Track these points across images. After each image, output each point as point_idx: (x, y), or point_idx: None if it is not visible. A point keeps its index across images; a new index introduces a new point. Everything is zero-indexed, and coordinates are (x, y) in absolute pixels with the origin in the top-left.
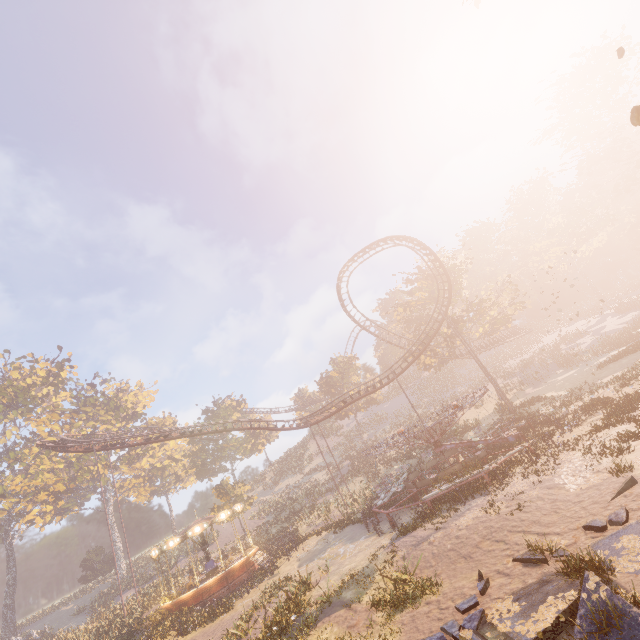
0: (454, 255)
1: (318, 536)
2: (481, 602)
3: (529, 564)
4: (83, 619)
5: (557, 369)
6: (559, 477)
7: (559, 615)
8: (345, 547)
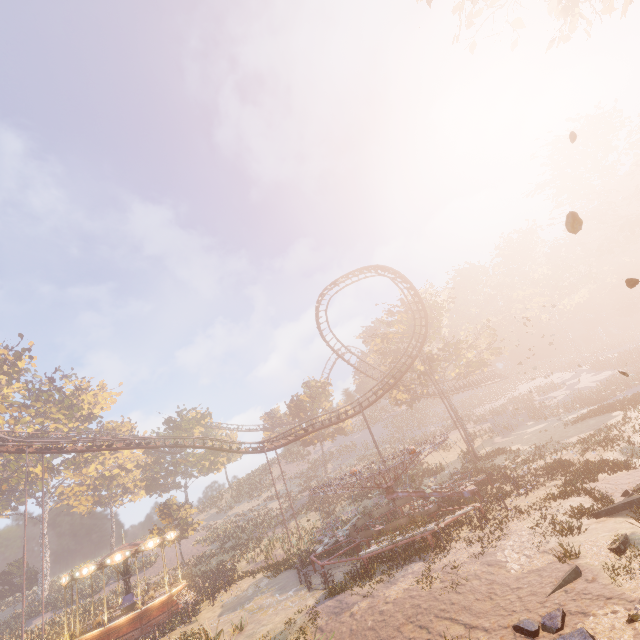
0: (437, 292)
1: (253, 578)
2: None
3: None
4: None
5: (528, 420)
6: (503, 552)
7: None
8: (272, 599)
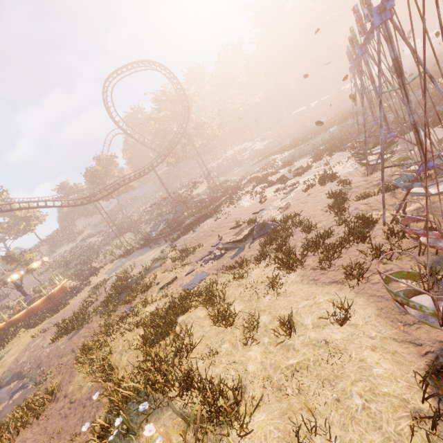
0: (188, 87)
1: (112, 263)
2: (221, 242)
3: (235, 228)
4: None
5: (234, 167)
6: (242, 204)
7: (249, 231)
8: (139, 258)
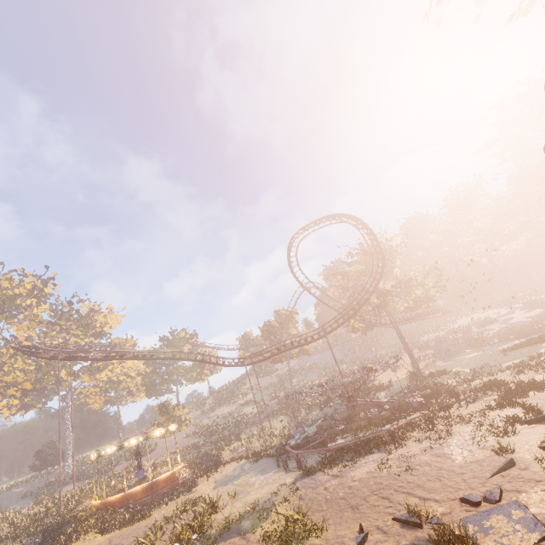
0: (392, 237)
1: (237, 463)
2: None
3: (406, 525)
4: (28, 502)
5: (466, 348)
6: (448, 447)
7: None
8: (256, 477)
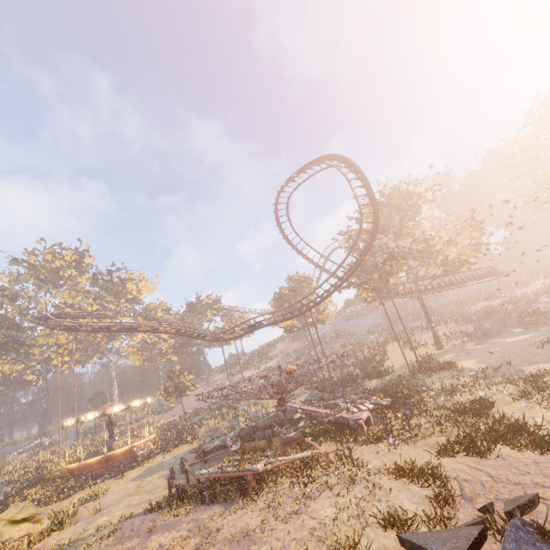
0: (417, 180)
1: (192, 445)
2: None
3: None
4: None
5: (516, 327)
6: (260, 546)
7: None
8: (158, 480)
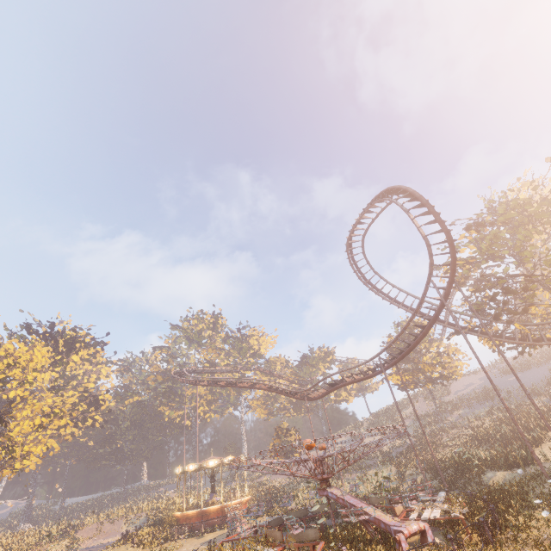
0: (533, 181)
1: None
2: None
3: None
4: None
5: None
6: None
7: None
8: None
